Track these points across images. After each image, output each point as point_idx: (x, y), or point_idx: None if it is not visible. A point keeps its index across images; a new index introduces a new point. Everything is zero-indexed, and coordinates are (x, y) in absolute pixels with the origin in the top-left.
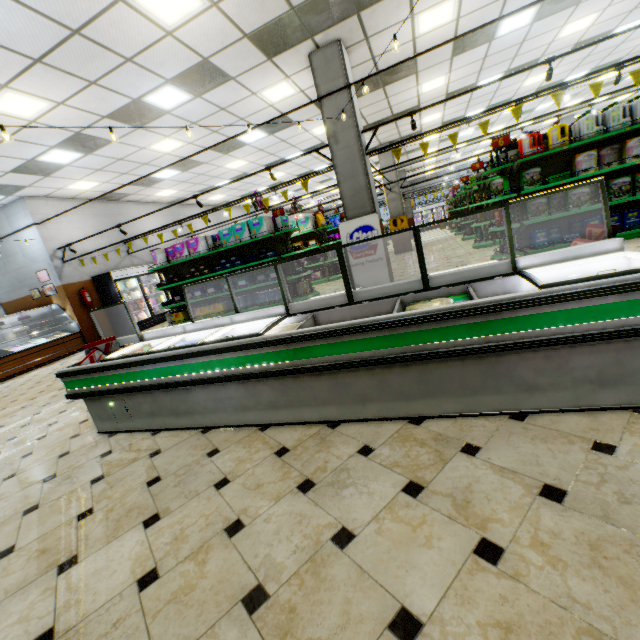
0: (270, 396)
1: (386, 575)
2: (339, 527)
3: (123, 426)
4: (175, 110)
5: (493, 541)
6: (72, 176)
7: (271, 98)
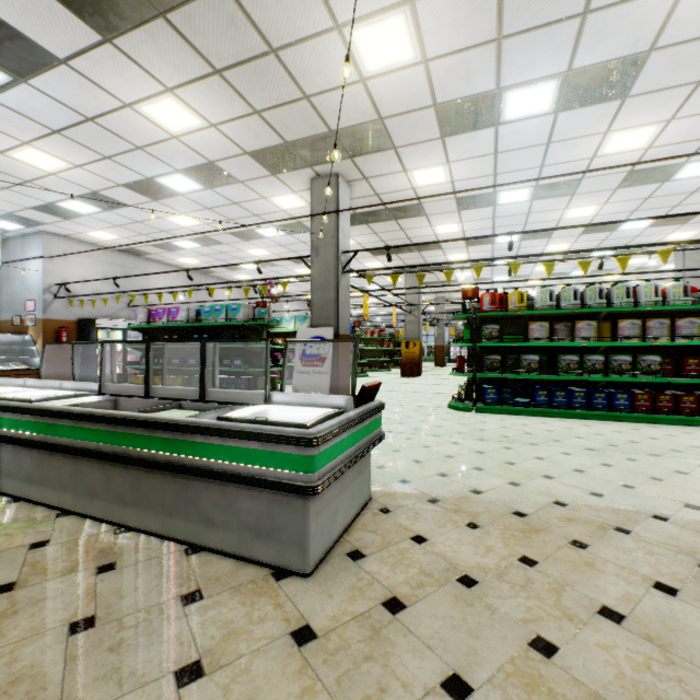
0: (29, 467)
1: None
2: None
3: None
4: (188, 194)
5: None
6: (92, 225)
7: (282, 205)
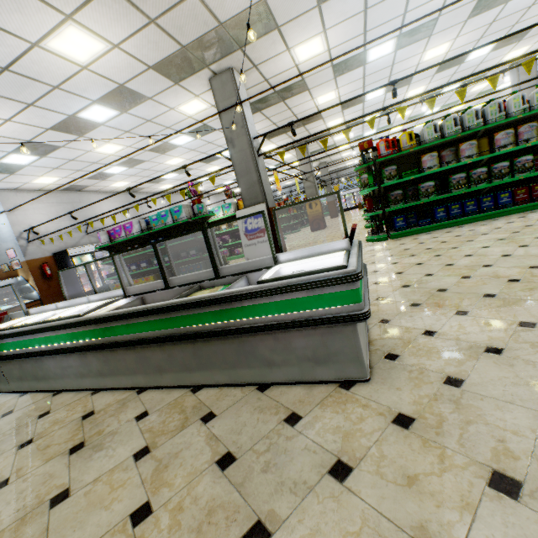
0: (98, 365)
1: (58, 534)
2: (66, 488)
3: (3, 388)
4: (108, 122)
5: (152, 504)
6: (34, 173)
7: (188, 111)
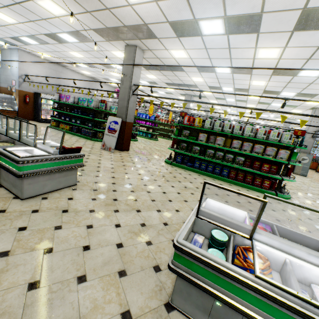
0: None
1: None
2: None
3: None
4: (74, 43)
5: None
6: (38, 49)
7: (117, 55)
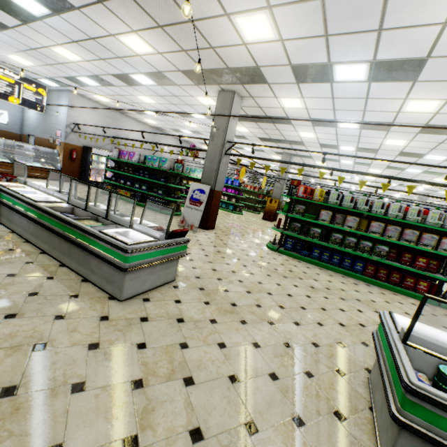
0: (33, 229)
1: None
2: None
3: None
4: (148, 86)
5: None
6: (95, 92)
7: (203, 102)
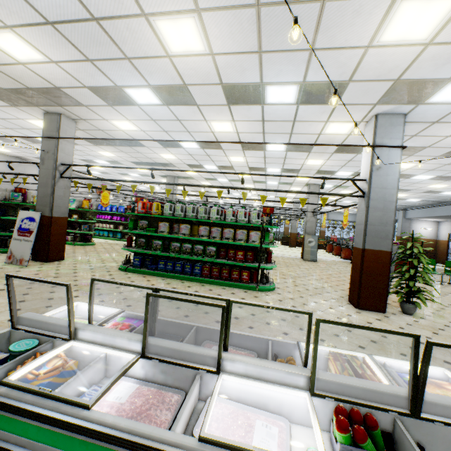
0: None
1: None
2: None
3: None
4: None
5: None
6: None
7: (40, 125)
